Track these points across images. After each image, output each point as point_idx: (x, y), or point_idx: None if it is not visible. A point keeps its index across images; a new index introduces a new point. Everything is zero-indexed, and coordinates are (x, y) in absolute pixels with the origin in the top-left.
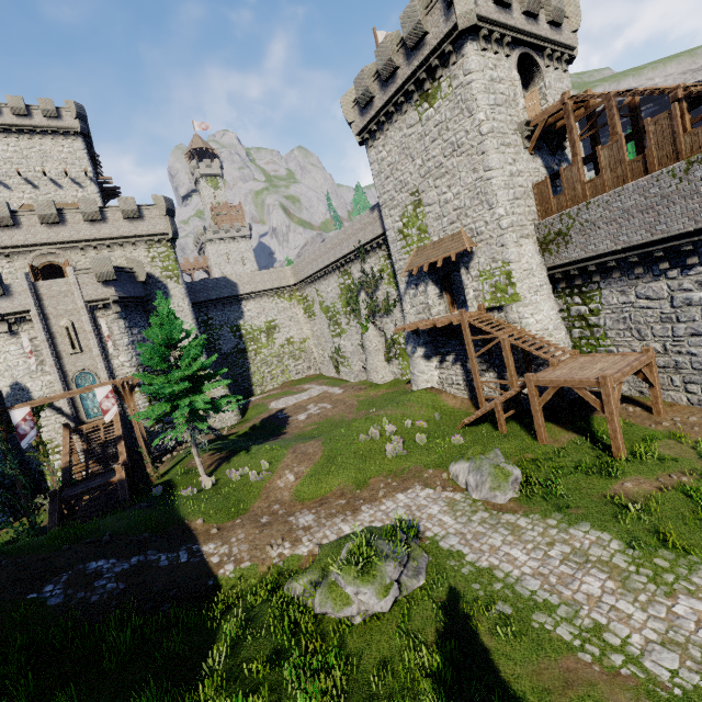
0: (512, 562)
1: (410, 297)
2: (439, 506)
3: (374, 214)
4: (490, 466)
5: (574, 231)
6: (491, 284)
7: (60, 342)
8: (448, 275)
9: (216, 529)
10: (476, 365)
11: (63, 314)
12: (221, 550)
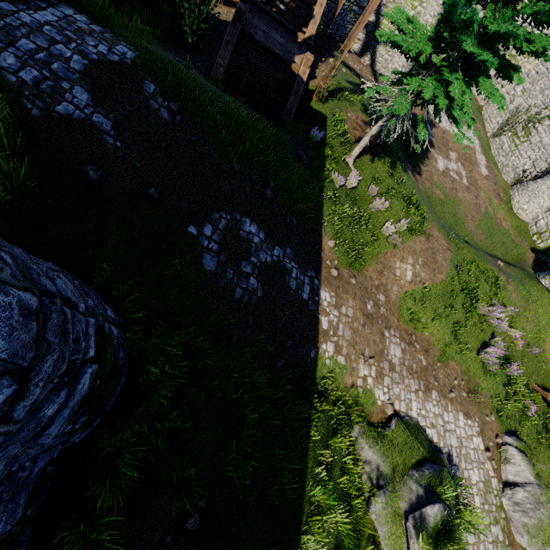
0: None
1: None
2: (479, 476)
3: None
4: (548, 518)
5: None
6: None
7: None
8: None
9: (337, 273)
10: None
11: None
12: (332, 313)
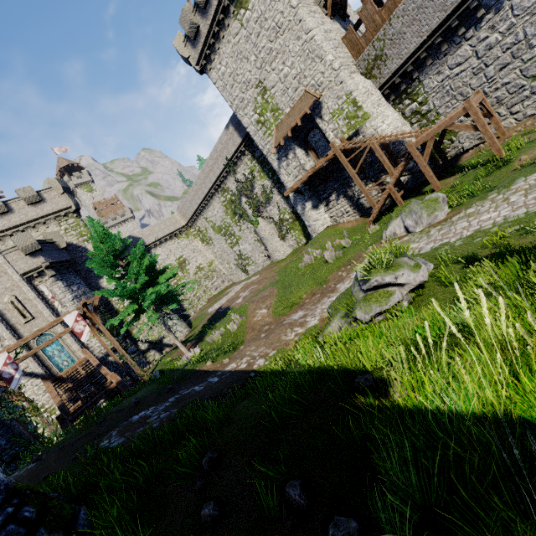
0: (489, 219)
1: (285, 169)
2: None
3: (230, 130)
4: (419, 205)
5: (387, 49)
6: (344, 118)
7: (10, 317)
8: (306, 137)
9: (227, 358)
10: (359, 179)
11: (3, 292)
12: (243, 361)
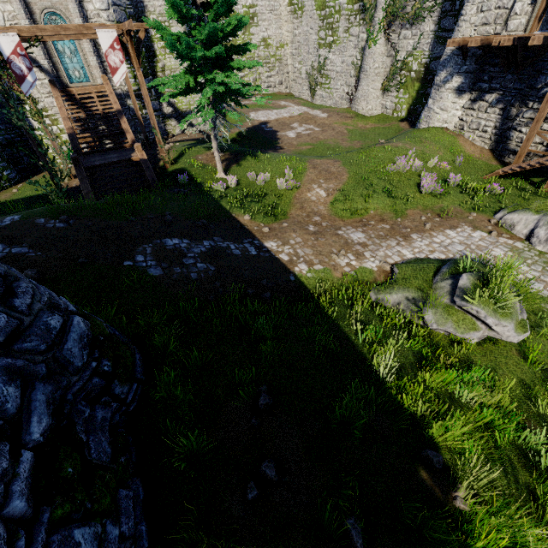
0: None
1: None
2: (502, 250)
3: None
4: None
5: None
6: None
7: None
8: None
9: (268, 228)
10: (547, 110)
11: None
12: (285, 249)
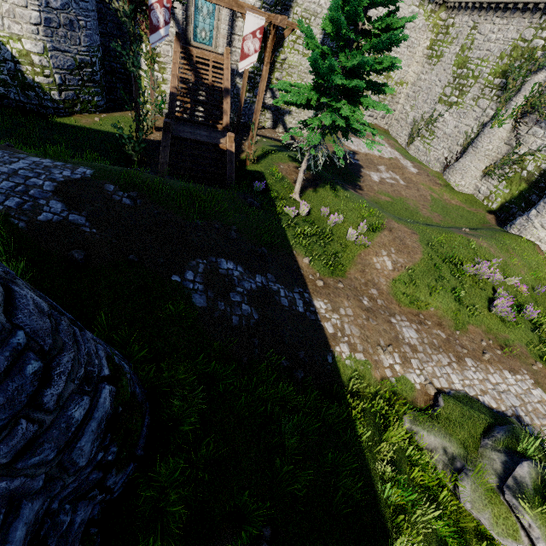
0: None
1: None
2: None
3: None
4: None
5: None
6: None
7: None
8: None
9: (322, 283)
10: None
11: None
12: (332, 317)
